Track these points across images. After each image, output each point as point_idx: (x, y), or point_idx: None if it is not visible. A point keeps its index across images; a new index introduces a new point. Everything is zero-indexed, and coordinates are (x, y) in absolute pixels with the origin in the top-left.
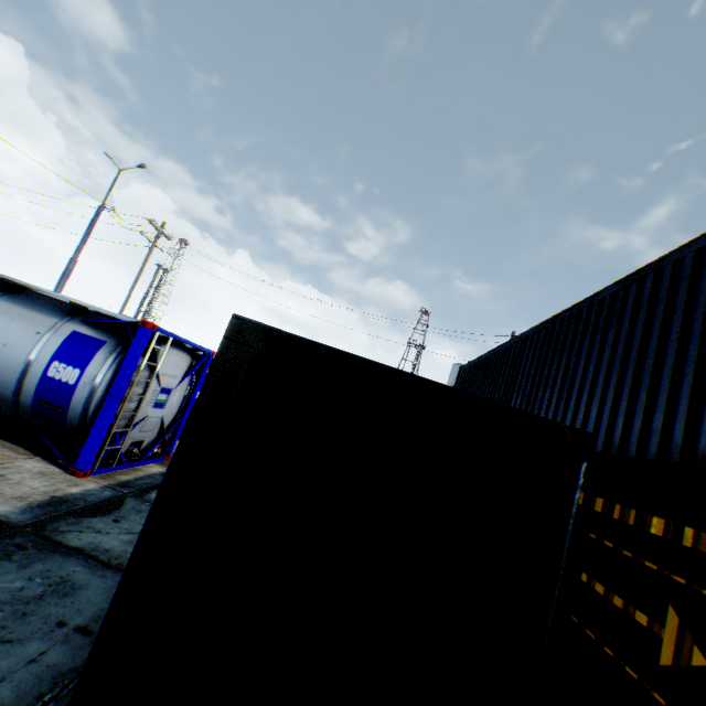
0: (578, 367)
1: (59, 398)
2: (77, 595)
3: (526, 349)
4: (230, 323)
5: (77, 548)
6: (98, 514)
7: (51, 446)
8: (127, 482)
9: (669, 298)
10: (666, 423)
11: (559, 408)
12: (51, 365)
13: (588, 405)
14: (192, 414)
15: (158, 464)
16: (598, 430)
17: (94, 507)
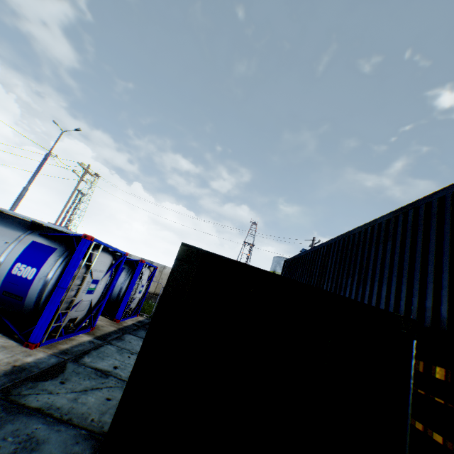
0: (369, 265)
1: (19, 290)
2: (41, 449)
3: (331, 251)
4: (180, 249)
5: (37, 408)
6: (49, 378)
7: (10, 325)
8: (66, 350)
9: (425, 225)
10: (435, 303)
11: (359, 291)
12: (15, 266)
13: (379, 289)
14: (155, 313)
15: (86, 334)
16: (388, 306)
17: (45, 372)
